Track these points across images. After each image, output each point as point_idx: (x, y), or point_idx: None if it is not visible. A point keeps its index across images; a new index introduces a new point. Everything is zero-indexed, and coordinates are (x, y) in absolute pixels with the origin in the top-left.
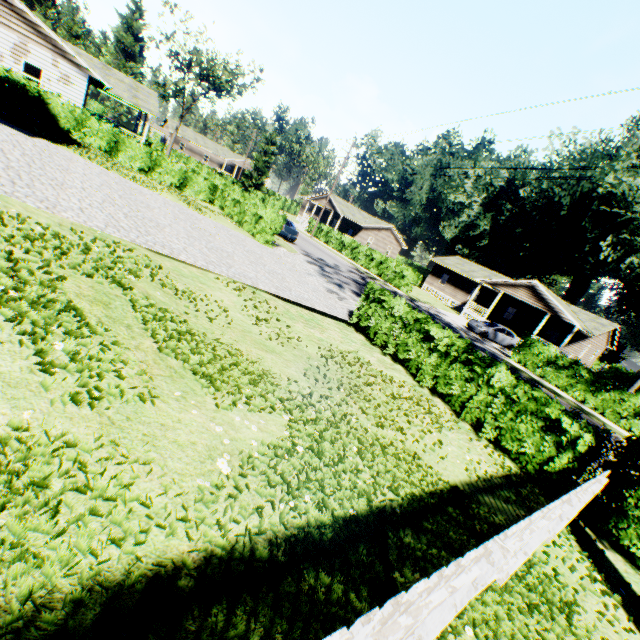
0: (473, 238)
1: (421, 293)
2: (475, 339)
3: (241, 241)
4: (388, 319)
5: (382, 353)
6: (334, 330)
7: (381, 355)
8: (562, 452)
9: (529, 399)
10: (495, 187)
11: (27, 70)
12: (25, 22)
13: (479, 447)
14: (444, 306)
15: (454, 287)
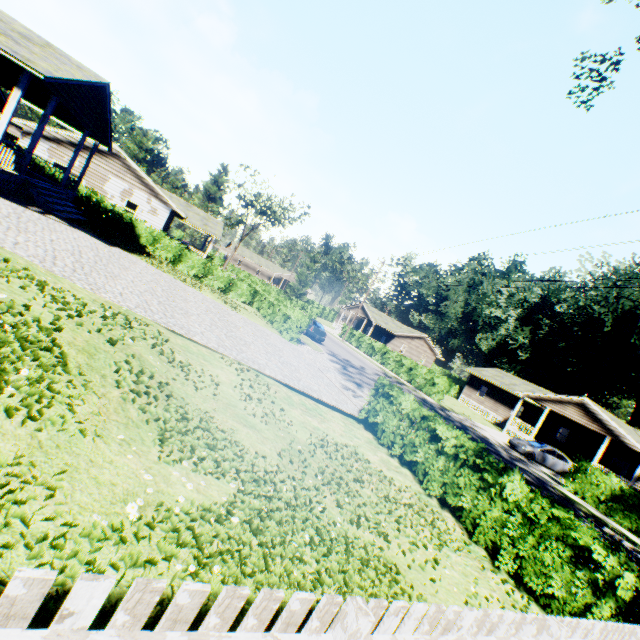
0: (512, 351)
1: (457, 404)
2: (517, 459)
3: (265, 335)
4: (395, 415)
5: (389, 454)
6: (337, 423)
7: (387, 455)
8: (602, 598)
9: (551, 518)
10: (530, 303)
11: (130, 207)
12: (136, 176)
13: (494, 580)
14: (484, 420)
15: (494, 400)
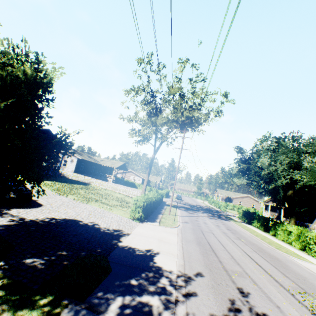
0: None
1: None
2: (229, 215)
3: None
4: None
5: None
6: None
7: None
8: None
9: None
10: None
11: None
12: (135, 174)
13: None
14: None
15: (271, 211)
